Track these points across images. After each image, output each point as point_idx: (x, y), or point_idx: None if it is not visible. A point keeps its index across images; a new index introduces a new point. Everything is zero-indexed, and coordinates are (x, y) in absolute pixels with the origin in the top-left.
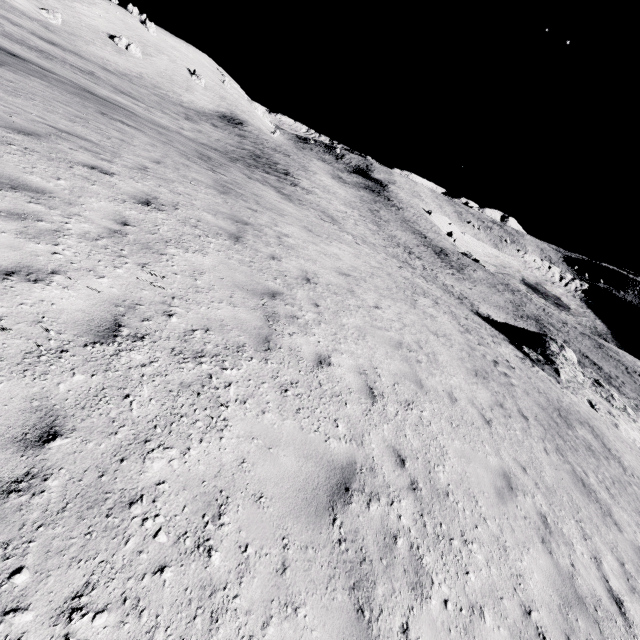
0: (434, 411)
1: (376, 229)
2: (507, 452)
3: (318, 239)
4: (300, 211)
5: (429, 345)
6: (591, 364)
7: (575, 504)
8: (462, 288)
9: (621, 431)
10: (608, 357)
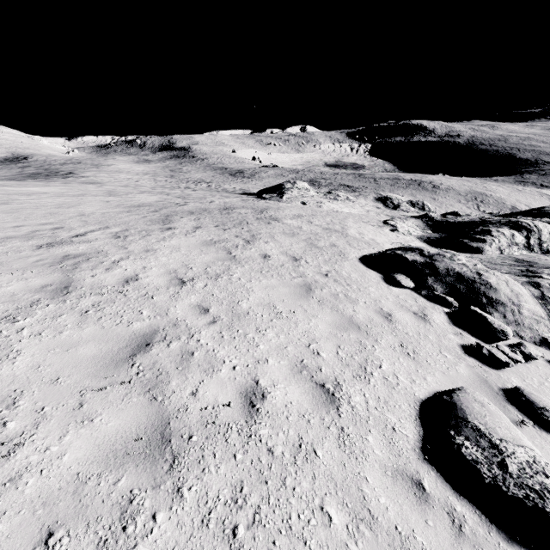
0: (6, 217)
1: (166, 179)
2: (79, 219)
3: (10, 187)
4: (20, 182)
5: (80, 204)
6: (344, 187)
7: (125, 224)
8: (246, 186)
9: (323, 208)
10: (363, 179)
